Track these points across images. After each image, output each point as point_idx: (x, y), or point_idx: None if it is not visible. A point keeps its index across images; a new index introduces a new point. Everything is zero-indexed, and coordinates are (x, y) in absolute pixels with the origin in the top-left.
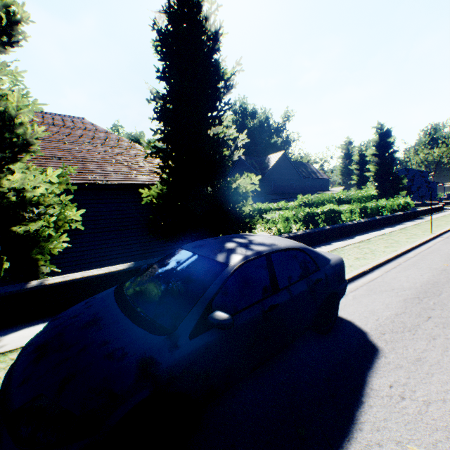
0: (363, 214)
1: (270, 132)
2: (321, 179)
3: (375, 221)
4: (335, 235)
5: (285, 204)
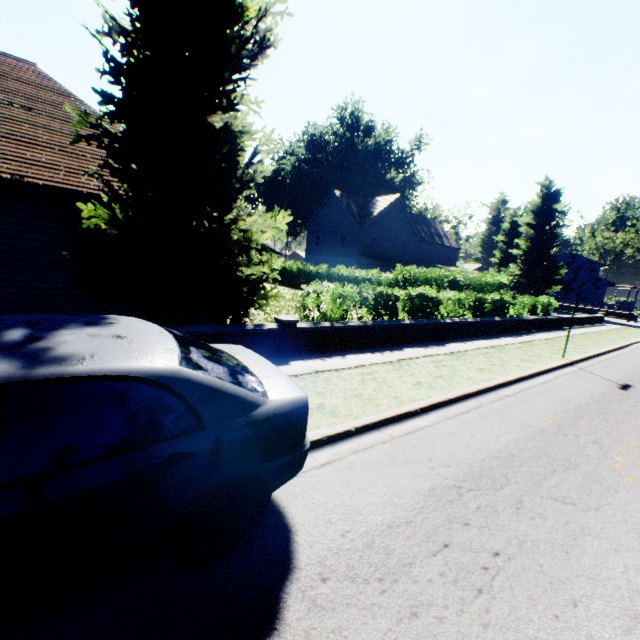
0: (476, 310)
1: (389, 163)
2: (448, 248)
3: (491, 324)
4: (419, 336)
5: (377, 275)
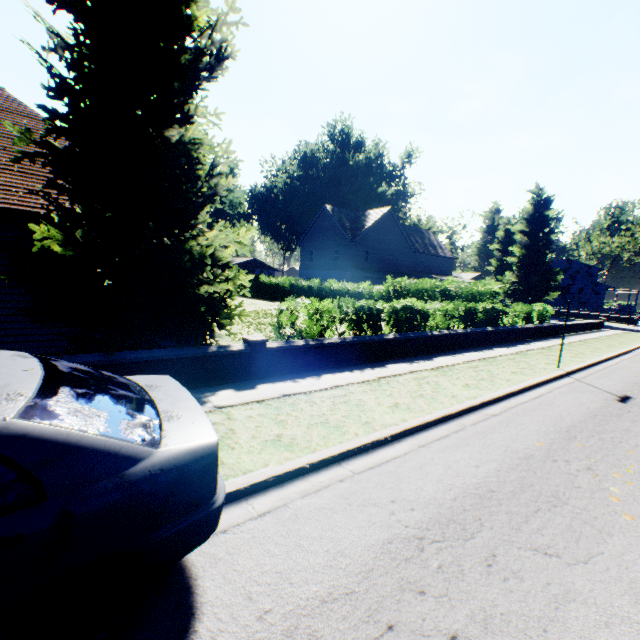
0: (467, 321)
1: (381, 177)
2: (442, 258)
3: (483, 334)
4: (405, 351)
5: (368, 288)
